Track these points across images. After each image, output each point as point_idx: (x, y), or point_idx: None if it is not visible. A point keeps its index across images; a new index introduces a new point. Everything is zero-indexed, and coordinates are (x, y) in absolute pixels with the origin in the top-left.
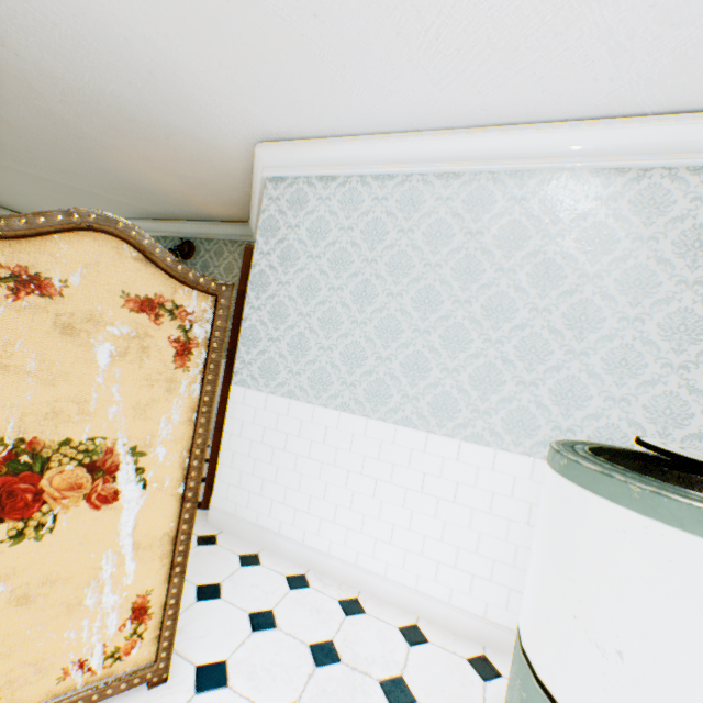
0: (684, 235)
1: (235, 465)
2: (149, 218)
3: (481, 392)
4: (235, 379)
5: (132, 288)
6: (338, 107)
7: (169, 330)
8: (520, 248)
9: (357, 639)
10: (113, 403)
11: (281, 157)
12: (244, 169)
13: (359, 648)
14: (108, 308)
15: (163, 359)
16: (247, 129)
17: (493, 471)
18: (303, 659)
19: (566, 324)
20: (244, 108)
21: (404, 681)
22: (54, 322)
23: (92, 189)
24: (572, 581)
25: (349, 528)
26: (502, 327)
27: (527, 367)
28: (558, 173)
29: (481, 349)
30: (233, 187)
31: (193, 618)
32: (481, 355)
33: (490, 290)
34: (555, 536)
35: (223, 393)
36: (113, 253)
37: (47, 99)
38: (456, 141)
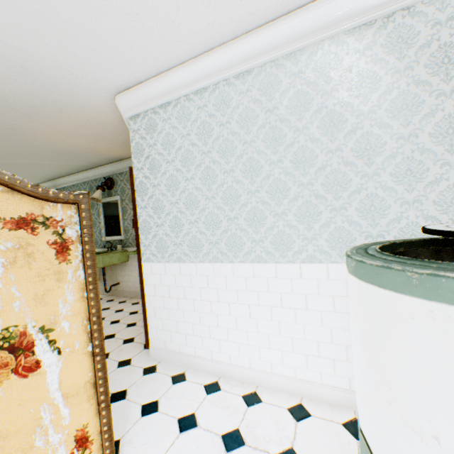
0: (434, 56)
1: (157, 315)
2: (83, 170)
3: (306, 224)
4: (143, 258)
5: (6, 213)
6: (151, 49)
7: (46, 236)
8: (307, 110)
9: (257, 424)
10: (16, 299)
11: (132, 100)
12: (118, 118)
13: (258, 431)
14: None
15: (47, 259)
16: (103, 88)
17: (329, 280)
18: (217, 448)
19: (356, 156)
20: (92, 73)
21: (294, 452)
22: None
23: (40, 161)
24: (381, 370)
25: (240, 343)
26: (309, 172)
27: (335, 196)
28: (321, 43)
29: (298, 193)
30: (118, 133)
31: (138, 431)
32: (299, 197)
33: (293, 148)
34: (360, 331)
35: (140, 270)
36: None
37: None
38: (240, 46)
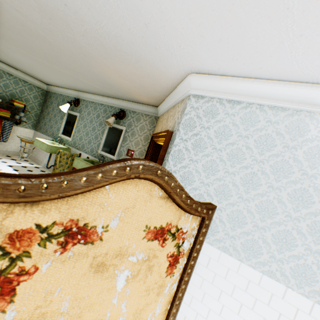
0: None
1: None
2: (105, 95)
3: None
4: None
5: (152, 221)
6: (268, 61)
7: (168, 248)
8: None
9: None
10: (120, 315)
11: (205, 84)
12: (172, 84)
13: None
14: (132, 241)
15: (159, 271)
16: (190, 64)
17: None
18: None
19: None
20: (197, 53)
21: None
22: (90, 263)
23: (82, 79)
24: None
25: None
26: None
27: None
28: None
29: None
30: (159, 91)
31: None
32: None
33: None
34: None
35: None
36: (146, 194)
37: (75, 33)
38: None
